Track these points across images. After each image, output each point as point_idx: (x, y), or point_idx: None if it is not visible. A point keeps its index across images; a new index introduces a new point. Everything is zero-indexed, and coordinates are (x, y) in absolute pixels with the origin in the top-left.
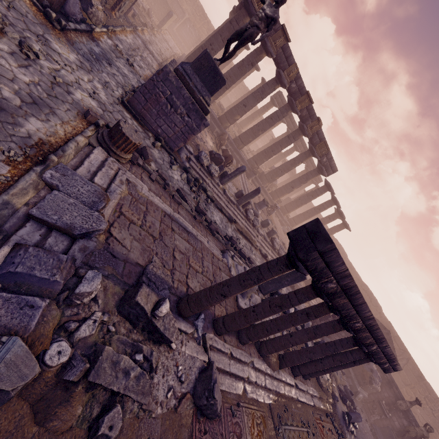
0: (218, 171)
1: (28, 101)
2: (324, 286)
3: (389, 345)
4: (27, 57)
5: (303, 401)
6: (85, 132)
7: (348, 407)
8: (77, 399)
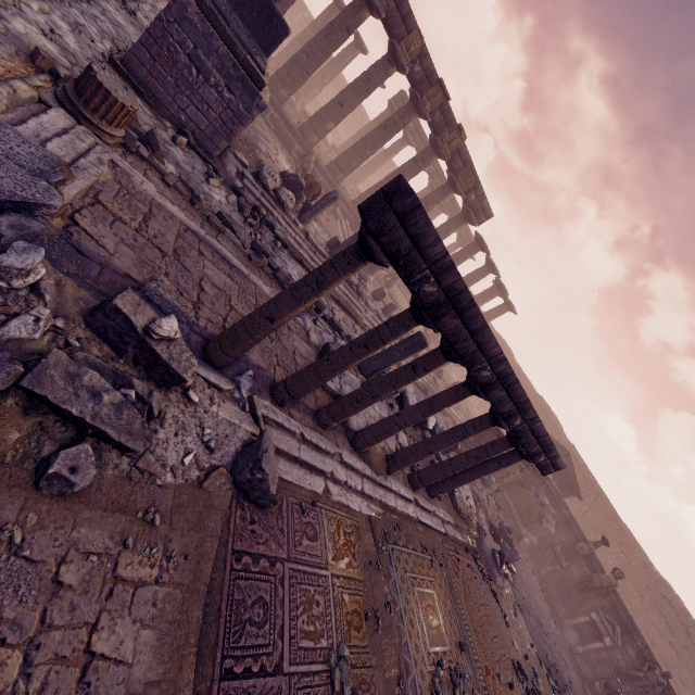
0: (294, 200)
1: None
2: (418, 290)
3: (569, 471)
4: None
5: (427, 524)
6: (30, 77)
7: (503, 548)
8: (7, 419)
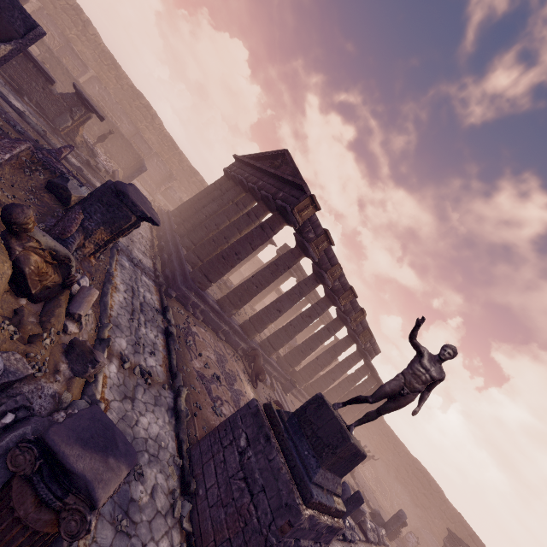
0: None
1: None
2: None
3: None
4: None
5: None
6: None
7: None
8: None
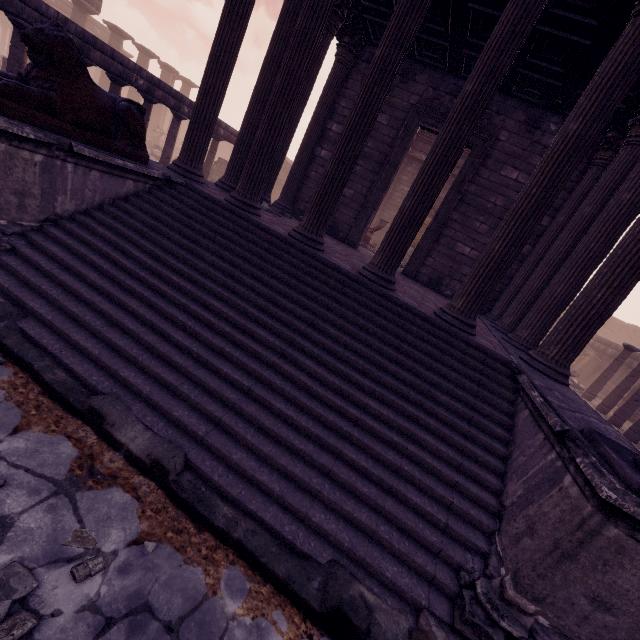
0: None
1: None
2: None
3: None
4: None
5: None
6: None
7: None
8: None
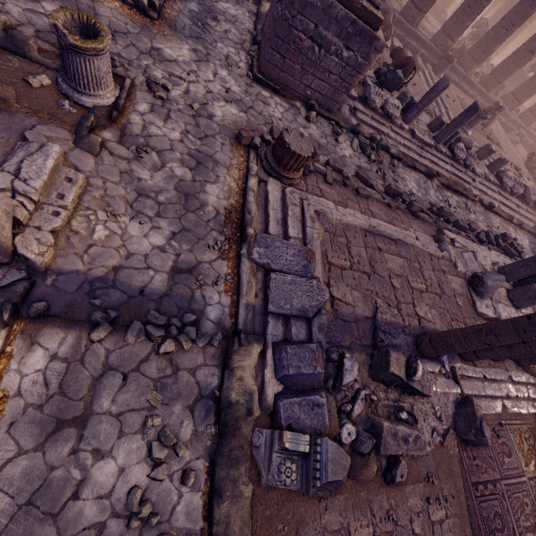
0: (399, 107)
1: (193, 165)
2: None
3: None
4: (162, 100)
5: None
6: (251, 168)
7: None
8: (371, 461)
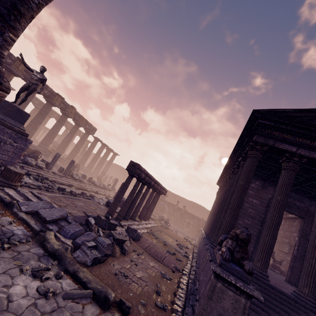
0: (44, 164)
1: None
2: (142, 177)
3: None
4: None
5: (153, 226)
6: None
7: (164, 221)
8: (116, 247)
